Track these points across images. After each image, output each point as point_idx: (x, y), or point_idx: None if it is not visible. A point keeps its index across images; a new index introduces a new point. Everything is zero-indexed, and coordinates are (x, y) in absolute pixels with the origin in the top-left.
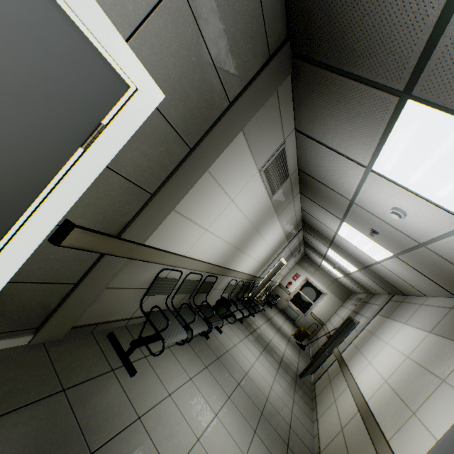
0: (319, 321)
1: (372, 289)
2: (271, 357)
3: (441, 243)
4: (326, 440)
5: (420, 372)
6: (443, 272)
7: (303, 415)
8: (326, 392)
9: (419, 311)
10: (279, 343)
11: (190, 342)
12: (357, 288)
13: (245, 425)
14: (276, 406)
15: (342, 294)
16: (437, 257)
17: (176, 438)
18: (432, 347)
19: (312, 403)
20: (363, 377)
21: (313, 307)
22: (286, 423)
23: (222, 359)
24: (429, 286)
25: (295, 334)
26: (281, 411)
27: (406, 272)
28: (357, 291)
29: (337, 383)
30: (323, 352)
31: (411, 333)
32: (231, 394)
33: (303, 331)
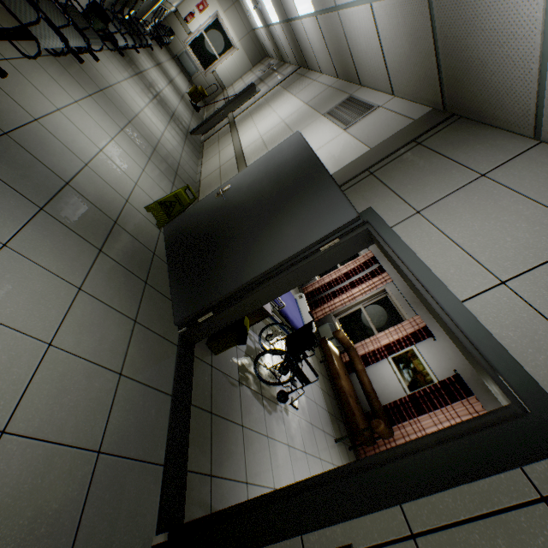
0: (221, 85)
1: (286, 55)
2: (162, 109)
3: (348, 13)
4: (207, 175)
5: (285, 131)
6: (339, 49)
7: (191, 161)
8: (214, 148)
9: (310, 86)
10: (172, 98)
11: (60, 61)
12: (273, 51)
13: (141, 153)
14: (167, 149)
15: (256, 56)
16: (341, 29)
17: (81, 145)
18: (301, 115)
19: (199, 156)
20: (247, 135)
21: (217, 64)
22: (176, 161)
23: (107, 93)
24: (327, 63)
25: (191, 93)
26: (172, 153)
27: (317, 40)
28: (271, 56)
29: (224, 141)
30: (218, 114)
31: (295, 104)
32: (124, 129)
33: (201, 92)
